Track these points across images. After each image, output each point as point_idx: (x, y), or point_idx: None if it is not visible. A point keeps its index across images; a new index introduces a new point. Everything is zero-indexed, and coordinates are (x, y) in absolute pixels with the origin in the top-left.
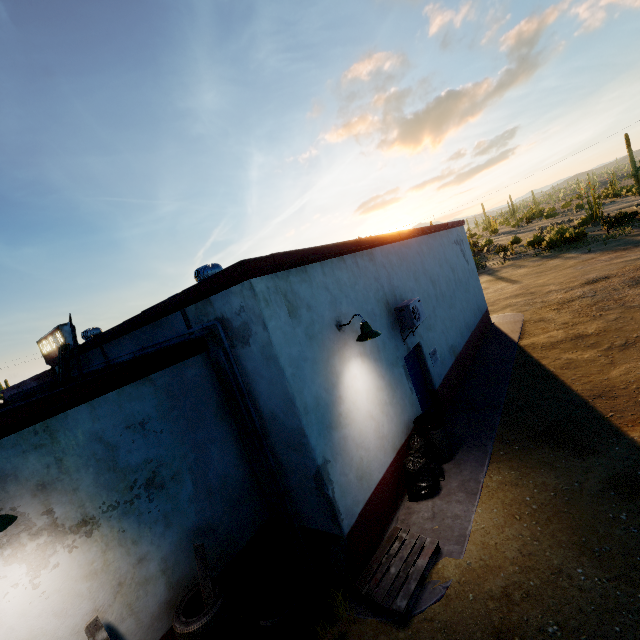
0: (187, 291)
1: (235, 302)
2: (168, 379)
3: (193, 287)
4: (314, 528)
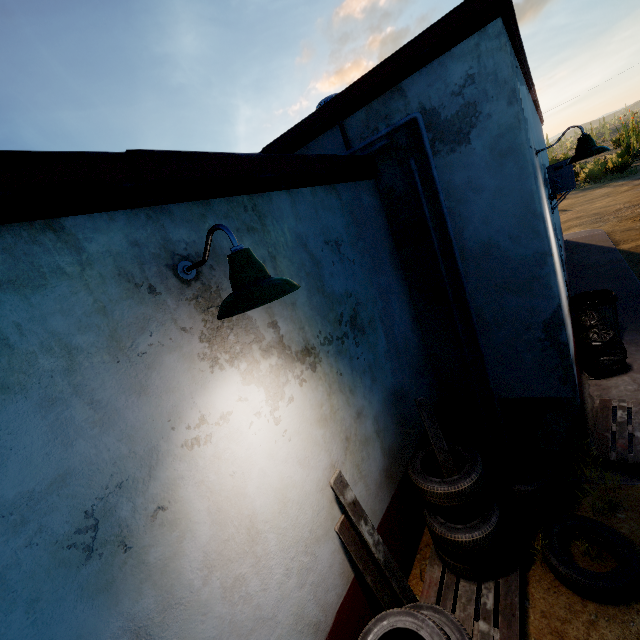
0: (362, 81)
1: (456, 72)
2: (349, 198)
3: (376, 68)
4: (519, 397)
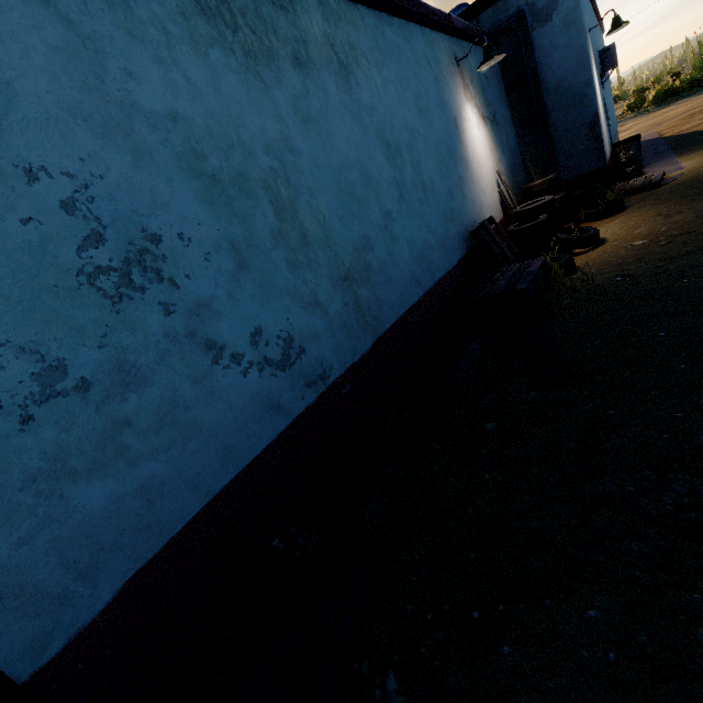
0: None
1: None
2: None
3: None
4: (575, 176)
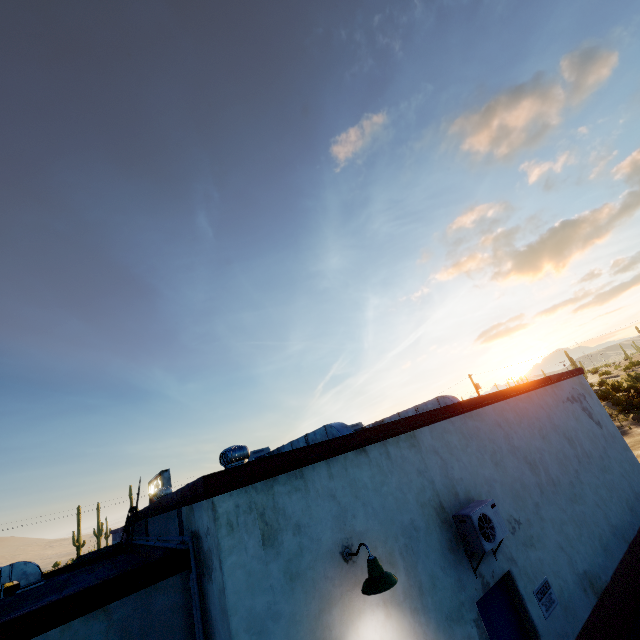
0: (179, 491)
1: (205, 519)
2: (129, 610)
3: (181, 489)
4: None
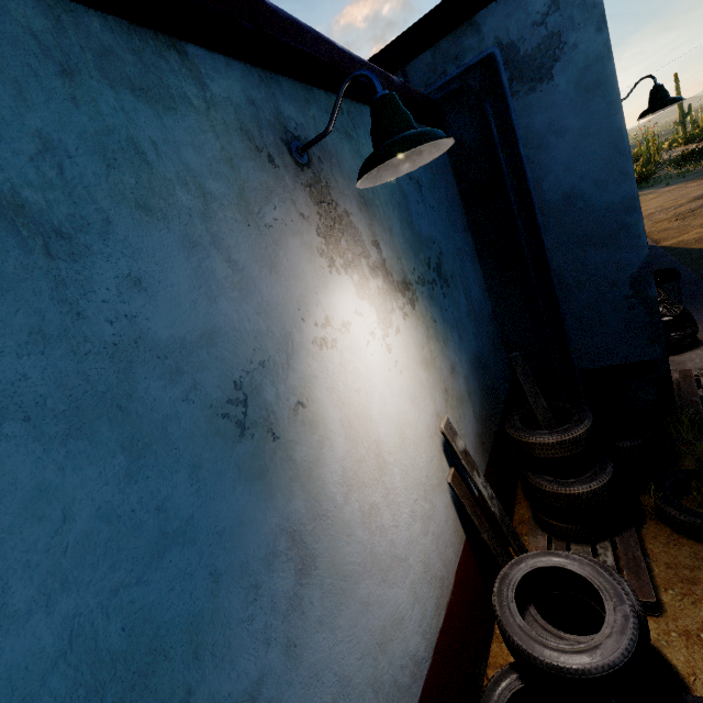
0: (430, 15)
1: None
2: None
3: None
4: (602, 366)
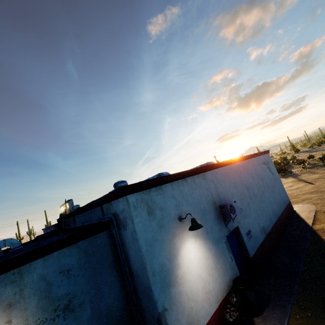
0: (102, 197)
1: (120, 206)
2: (86, 244)
3: (104, 196)
4: None
